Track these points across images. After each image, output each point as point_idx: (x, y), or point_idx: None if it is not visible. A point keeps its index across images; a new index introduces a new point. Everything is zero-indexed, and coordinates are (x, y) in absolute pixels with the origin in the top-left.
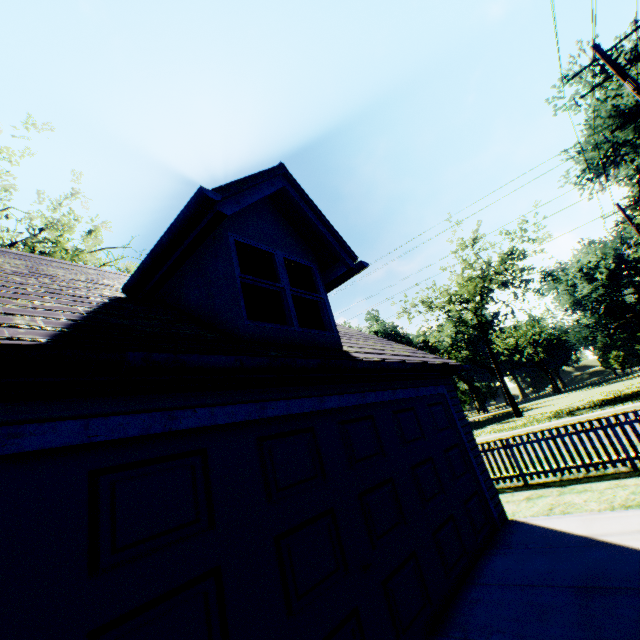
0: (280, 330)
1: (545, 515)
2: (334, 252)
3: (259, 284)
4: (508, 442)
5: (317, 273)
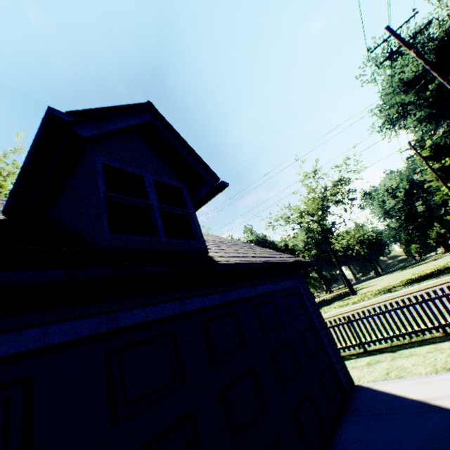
0: (145, 241)
1: (384, 380)
2: (199, 174)
3: (126, 201)
4: (349, 318)
5: (186, 192)
